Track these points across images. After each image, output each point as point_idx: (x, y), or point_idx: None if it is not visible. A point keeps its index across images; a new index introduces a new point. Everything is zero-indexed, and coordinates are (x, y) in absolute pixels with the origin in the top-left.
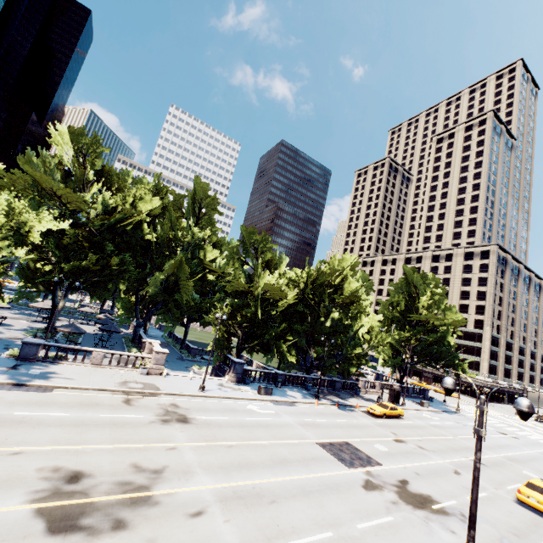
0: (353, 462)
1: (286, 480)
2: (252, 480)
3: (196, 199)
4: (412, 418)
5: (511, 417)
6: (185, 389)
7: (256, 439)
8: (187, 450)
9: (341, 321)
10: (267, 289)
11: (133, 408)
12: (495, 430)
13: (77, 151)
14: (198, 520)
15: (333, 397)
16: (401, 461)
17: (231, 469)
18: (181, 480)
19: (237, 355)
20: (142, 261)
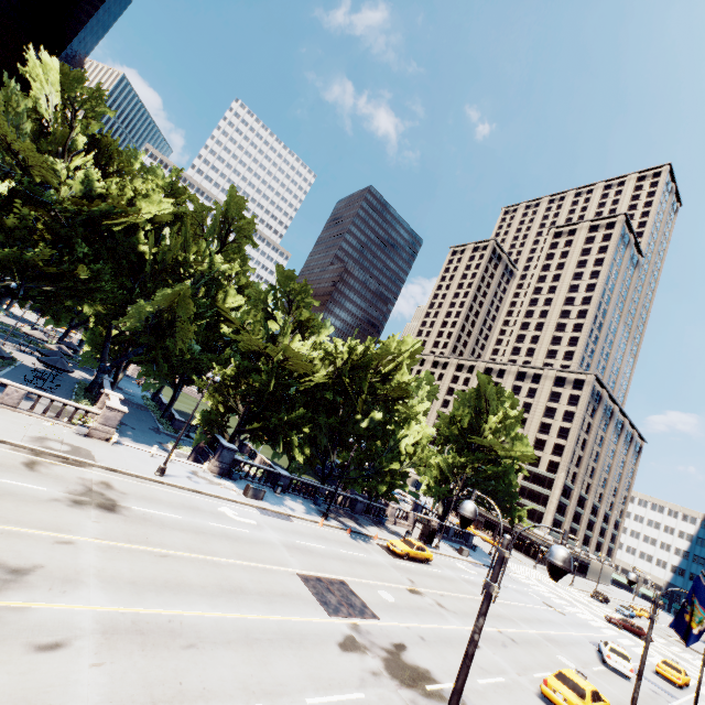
0: (339, 609)
1: (227, 618)
2: (173, 609)
3: (227, 218)
4: (443, 566)
5: (564, 588)
6: (135, 466)
7: (211, 553)
8: (90, 548)
9: (382, 423)
10: (289, 356)
11: (35, 475)
12: (540, 600)
13: (67, 102)
14: (47, 657)
15: (347, 520)
16: (407, 618)
17: (147, 588)
18: (52, 591)
19: (230, 439)
20: (130, 283)
